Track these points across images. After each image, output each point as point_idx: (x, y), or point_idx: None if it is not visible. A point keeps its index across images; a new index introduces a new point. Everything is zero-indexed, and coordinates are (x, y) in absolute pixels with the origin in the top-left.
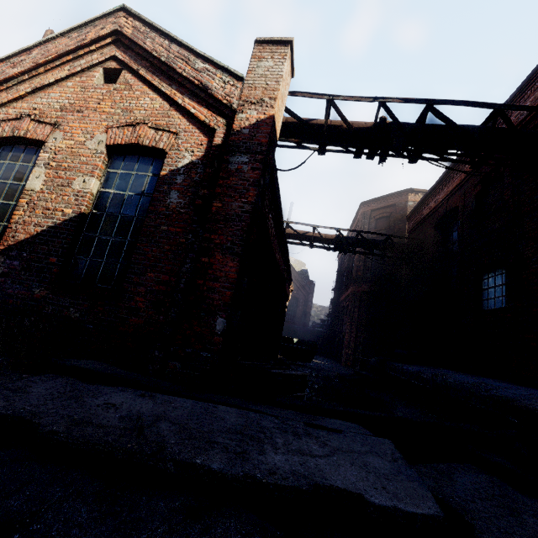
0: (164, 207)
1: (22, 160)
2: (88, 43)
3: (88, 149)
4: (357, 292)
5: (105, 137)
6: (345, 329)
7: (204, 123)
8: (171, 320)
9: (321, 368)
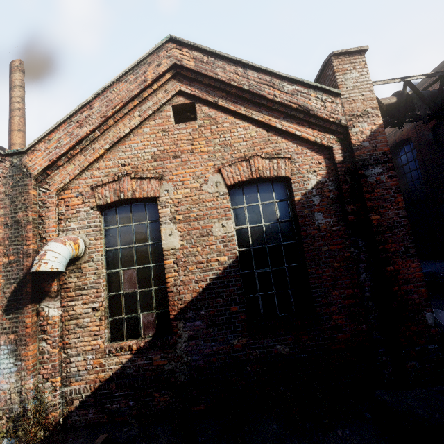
0: (315, 229)
1: (135, 220)
2: (150, 83)
3: (209, 193)
4: None
5: (219, 177)
6: None
7: (314, 143)
8: (373, 326)
9: None
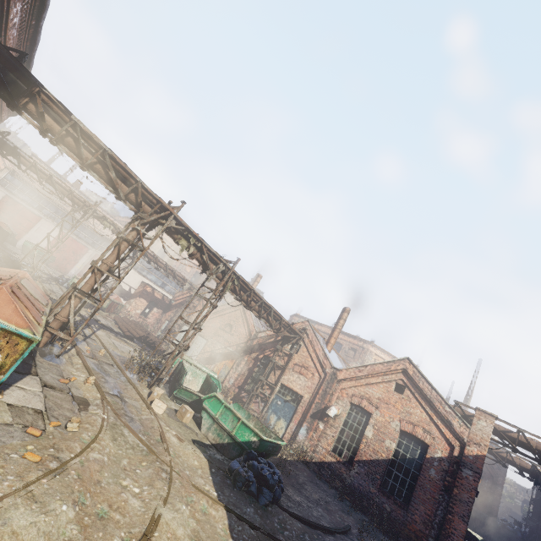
0: (428, 475)
1: (360, 416)
2: (391, 370)
3: (391, 426)
4: None
5: (399, 423)
6: None
7: (448, 439)
8: (431, 535)
9: None
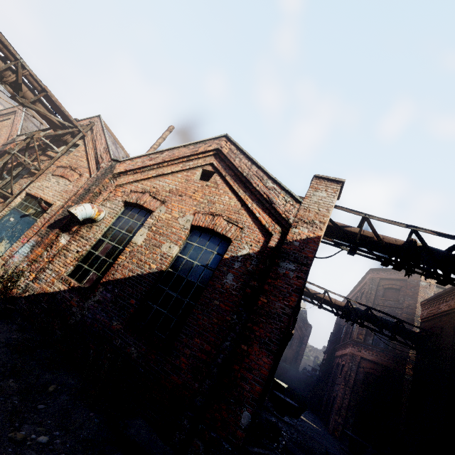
0: (220, 284)
1: (135, 219)
2: (198, 153)
3: (179, 223)
4: (356, 356)
5: (192, 218)
6: (337, 389)
7: (264, 226)
8: (203, 391)
9: (308, 433)
